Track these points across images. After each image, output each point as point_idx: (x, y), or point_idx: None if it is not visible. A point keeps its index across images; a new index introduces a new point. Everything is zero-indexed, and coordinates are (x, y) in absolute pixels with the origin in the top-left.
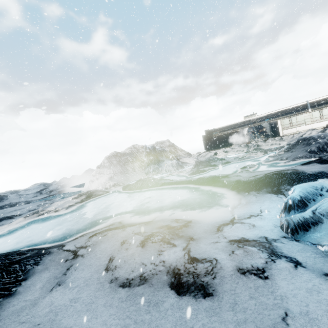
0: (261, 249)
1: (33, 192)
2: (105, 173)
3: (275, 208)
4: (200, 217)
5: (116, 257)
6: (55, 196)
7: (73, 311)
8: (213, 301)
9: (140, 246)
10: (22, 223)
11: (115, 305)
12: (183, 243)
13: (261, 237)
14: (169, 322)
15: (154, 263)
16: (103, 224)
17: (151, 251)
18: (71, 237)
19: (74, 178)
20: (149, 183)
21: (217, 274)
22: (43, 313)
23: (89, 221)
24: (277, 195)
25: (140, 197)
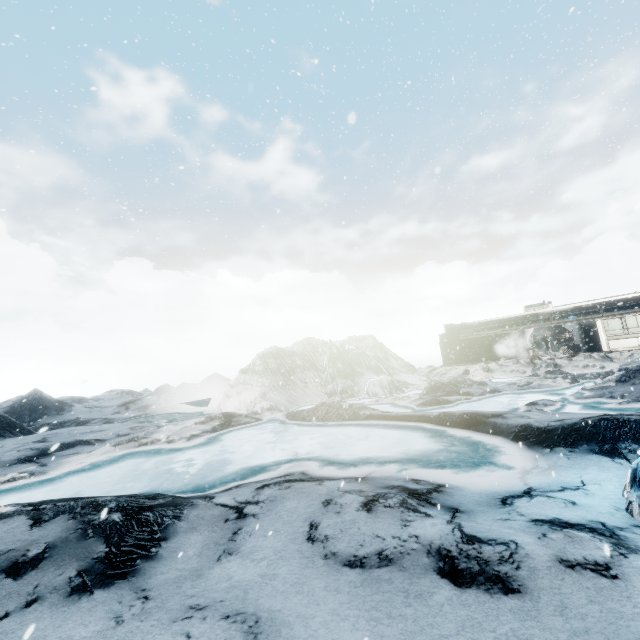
0: (596, 536)
1: (113, 404)
2: (254, 384)
3: (612, 481)
4: (460, 481)
5: (321, 523)
6: (155, 416)
7: (272, 591)
8: (523, 600)
9: (364, 510)
10: (111, 455)
11: (345, 591)
12: (443, 514)
13: (592, 520)
14: (450, 621)
15: (398, 537)
16: (269, 473)
17: (388, 519)
18: (214, 488)
19: (185, 387)
20: (342, 412)
21: (522, 563)
22: (222, 588)
23: (237, 466)
24: (612, 459)
25: (324, 435)
